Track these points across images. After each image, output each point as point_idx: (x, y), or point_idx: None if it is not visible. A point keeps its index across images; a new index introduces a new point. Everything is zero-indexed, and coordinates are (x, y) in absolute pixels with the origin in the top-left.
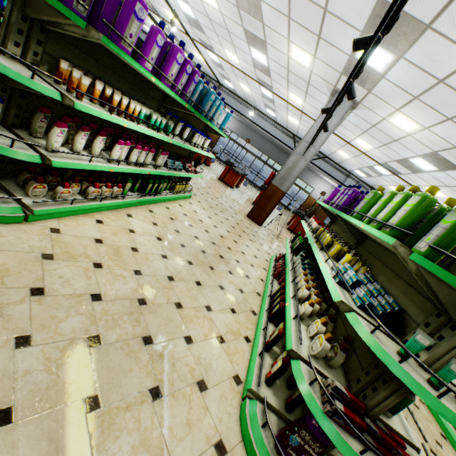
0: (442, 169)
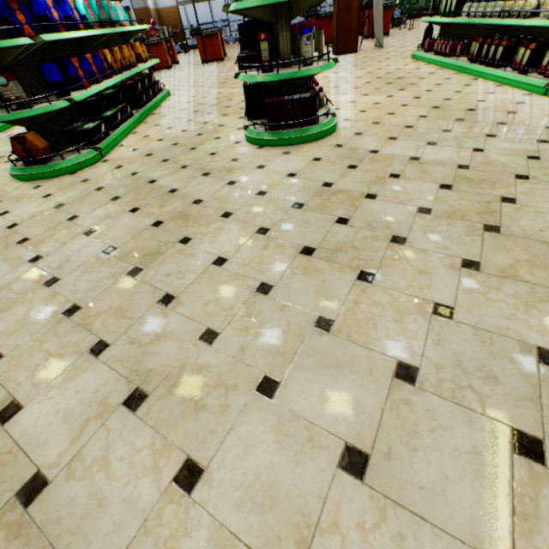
0: None
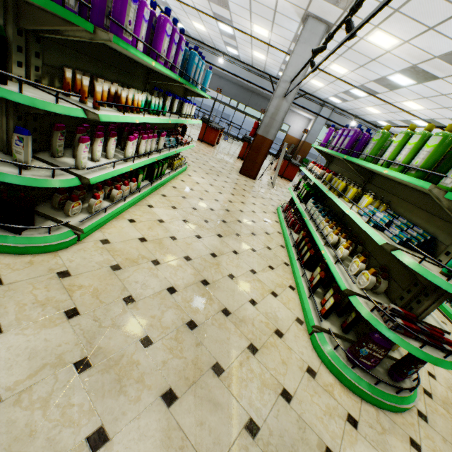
0: (421, 82)
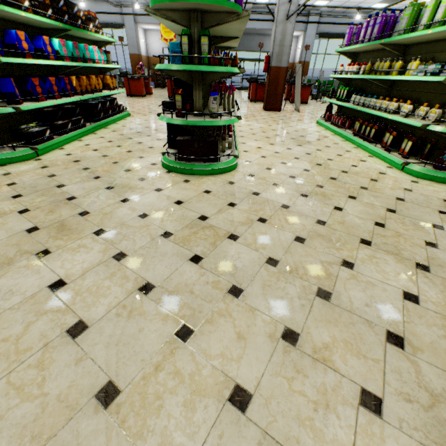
0: None
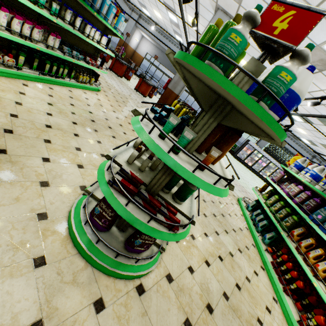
0: None
